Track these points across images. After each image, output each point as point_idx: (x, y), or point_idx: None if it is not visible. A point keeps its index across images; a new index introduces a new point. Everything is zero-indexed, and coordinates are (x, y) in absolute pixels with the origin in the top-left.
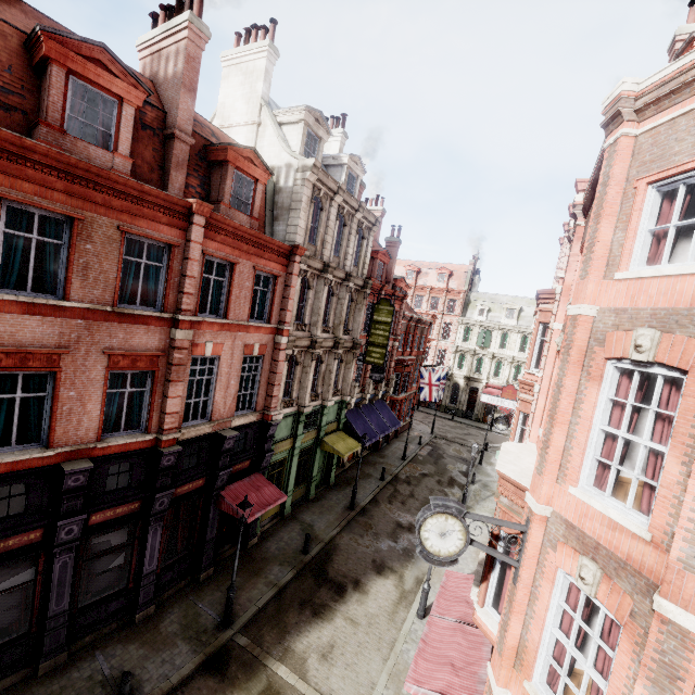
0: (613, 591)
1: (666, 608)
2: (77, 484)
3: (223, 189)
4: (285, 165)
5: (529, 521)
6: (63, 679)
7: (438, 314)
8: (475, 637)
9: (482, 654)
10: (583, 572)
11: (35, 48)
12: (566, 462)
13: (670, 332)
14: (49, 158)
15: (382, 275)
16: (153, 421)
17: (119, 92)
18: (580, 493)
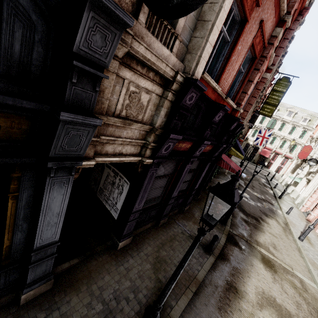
0: None
1: None
2: (216, 120)
3: None
4: None
5: None
6: (170, 231)
7: None
8: None
9: None
10: None
11: None
12: None
13: None
14: None
15: None
16: (237, 97)
17: None
18: None
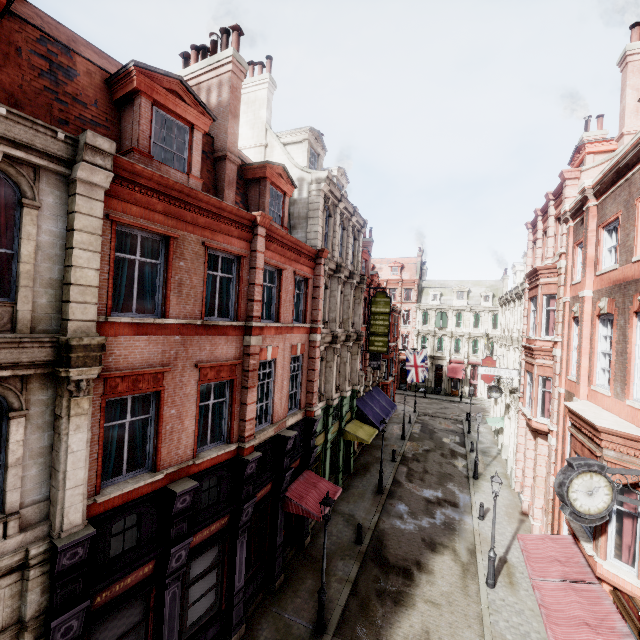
0: None
1: None
2: (183, 506)
3: (263, 203)
4: (297, 179)
5: None
6: None
7: (396, 303)
8: (588, 593)
9: (607, 607)
10: None
11: (121, 83)
12: None
13: None
14: (152, 181)
15: (365, 271)
16: (234, 430)
17: (191, 120)
18: None
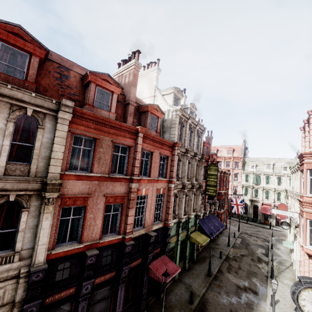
0: None
1: None
2: (91, 262)
3: (146, 122)
4: (167, 110)
5: None
6: None
7: (230, 169)
8: None
9: None
10: None
11: (85, 79)
12: None
13: None
14: (90, 116)
15: (207, 152)
16: (121, 228)
17: (112, 90)
18: None
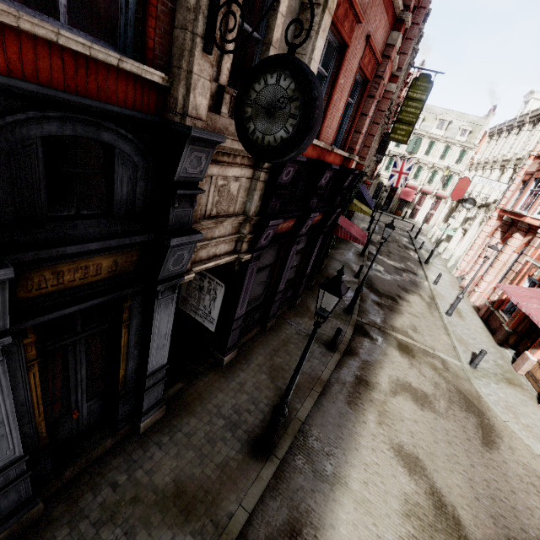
0: None
1: None
2: (322, 183)
3: None
4: None
5: None
6: (282, 333)
7: None
8: None
9: None
10: None
11: None
12: None
13: None
14: None
15: None
16: (348, 140)
17: None
18: None
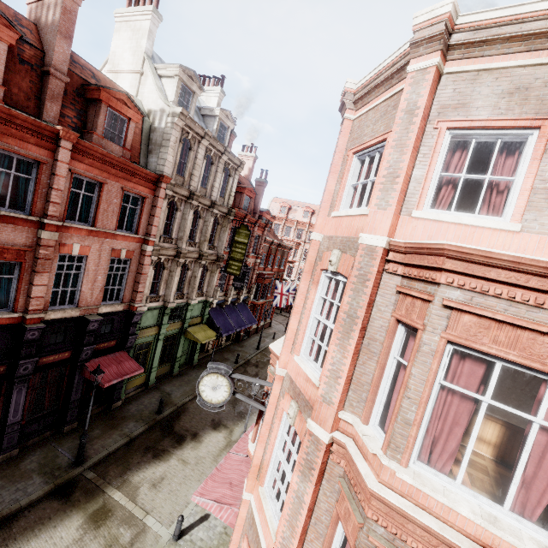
0: (300, 420)
1: (312, 426)
2: None
3: (96, 122)
4: (159, 110)
5: (274, 380)
6: None
7: (301, 242)
8: None
9: None
10: (289, 410)
11: None
12: (296, 339)
13: (345, 253)
14: None
15: (249, 207)
16: (20, 303)
17: None
18: (298, 359)
